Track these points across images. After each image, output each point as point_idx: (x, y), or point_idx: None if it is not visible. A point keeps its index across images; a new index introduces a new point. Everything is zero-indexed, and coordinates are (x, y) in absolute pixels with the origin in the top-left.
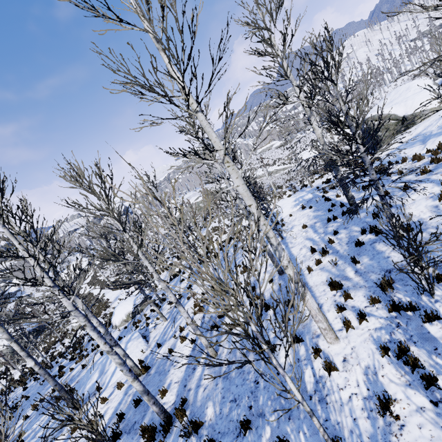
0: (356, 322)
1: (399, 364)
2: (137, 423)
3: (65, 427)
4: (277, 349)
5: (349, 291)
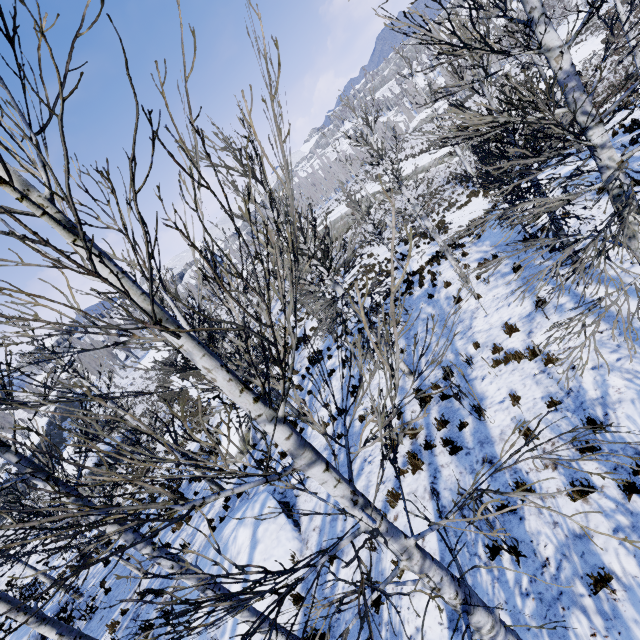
0: None
1: None
2: None
3: None
4: None
5: None
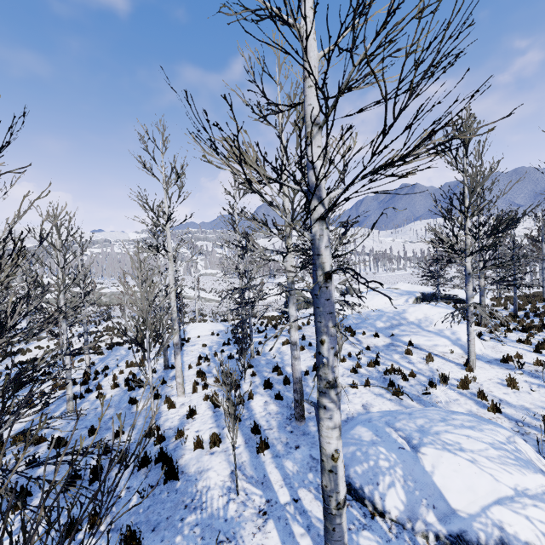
0: (201, 390)
1: (210, 403)
2: None
3: None
4: (138, 403)
5: (207, 378)
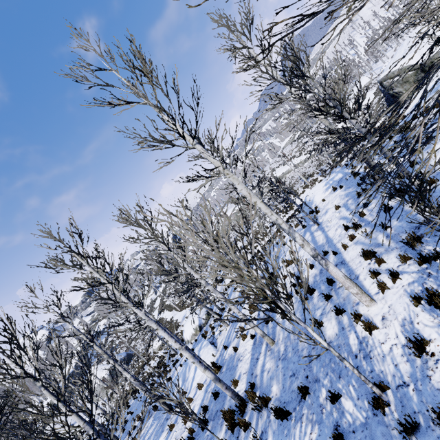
0: (391, 283)
1: (432, 309)
2: (219, 411)
3: (164, 427)
4: (324, 324)
5: (382, 256)
